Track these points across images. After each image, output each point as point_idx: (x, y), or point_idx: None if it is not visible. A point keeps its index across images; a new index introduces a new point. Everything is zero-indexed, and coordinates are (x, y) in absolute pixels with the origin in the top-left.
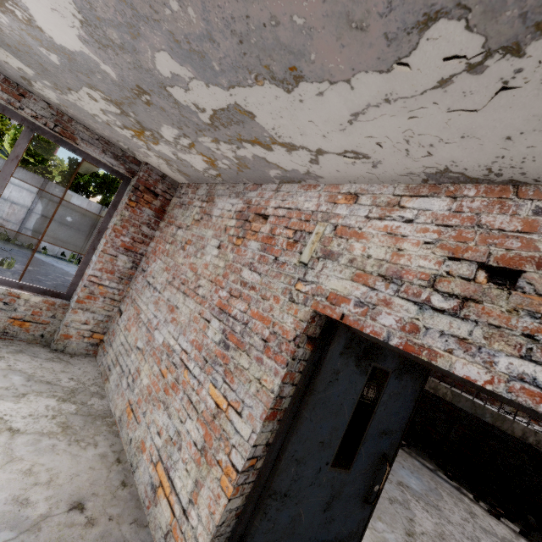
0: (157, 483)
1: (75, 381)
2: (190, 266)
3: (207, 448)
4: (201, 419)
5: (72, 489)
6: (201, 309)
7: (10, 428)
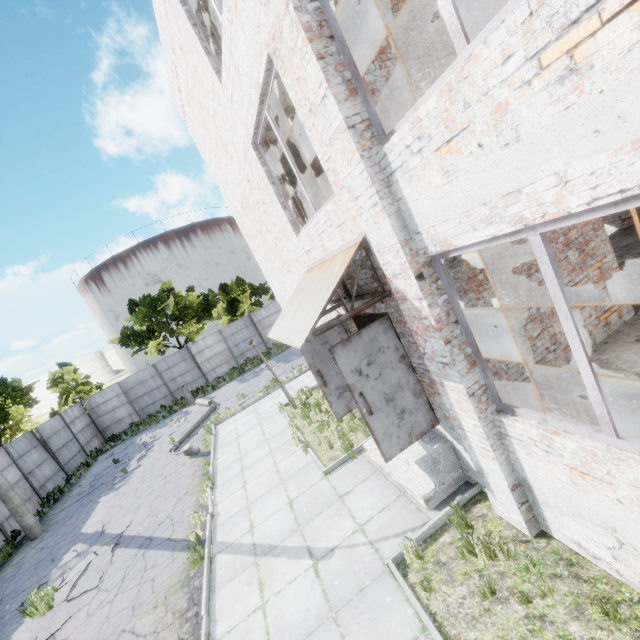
0: (605, 321)
1: (554, 400)
2: (524, 257)
3: (607, 281)
4: (598, 280)
5: (634, 346)
6: (558, 259)
7: (639, 377)
